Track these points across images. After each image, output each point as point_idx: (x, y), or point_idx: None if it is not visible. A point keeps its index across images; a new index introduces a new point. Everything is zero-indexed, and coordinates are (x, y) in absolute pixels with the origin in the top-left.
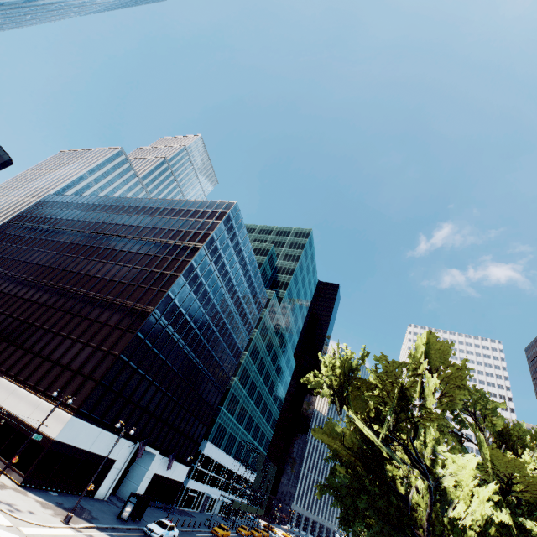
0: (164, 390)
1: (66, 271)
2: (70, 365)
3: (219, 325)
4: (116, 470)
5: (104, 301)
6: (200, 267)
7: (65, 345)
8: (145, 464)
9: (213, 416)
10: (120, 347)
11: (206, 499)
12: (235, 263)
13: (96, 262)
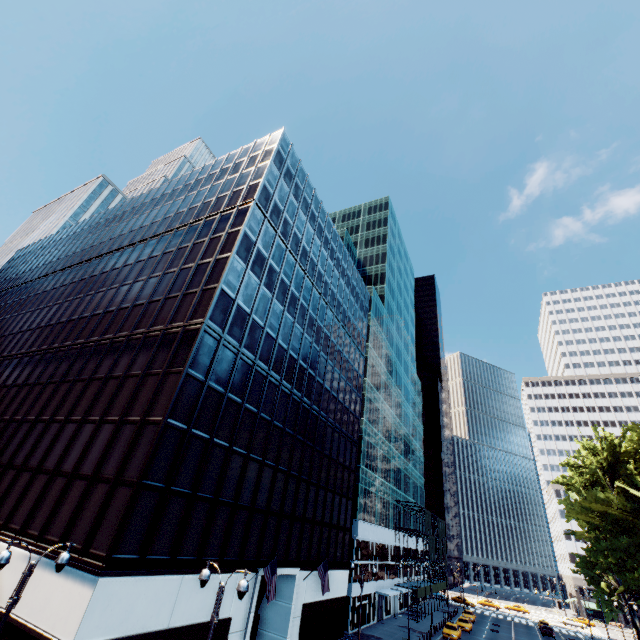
0: (273, 464)
1: (51, 325)
2: (80, 469)
3: (320, 340)
4: (237, 634)
5: (116, 343)
6: (261, 240)
7: (66, 436)
8: (283, 596)
9: (355, 482)
10: (162, 406)
11: (380, 600)
12: (312, 238)
13: (92, 295)
